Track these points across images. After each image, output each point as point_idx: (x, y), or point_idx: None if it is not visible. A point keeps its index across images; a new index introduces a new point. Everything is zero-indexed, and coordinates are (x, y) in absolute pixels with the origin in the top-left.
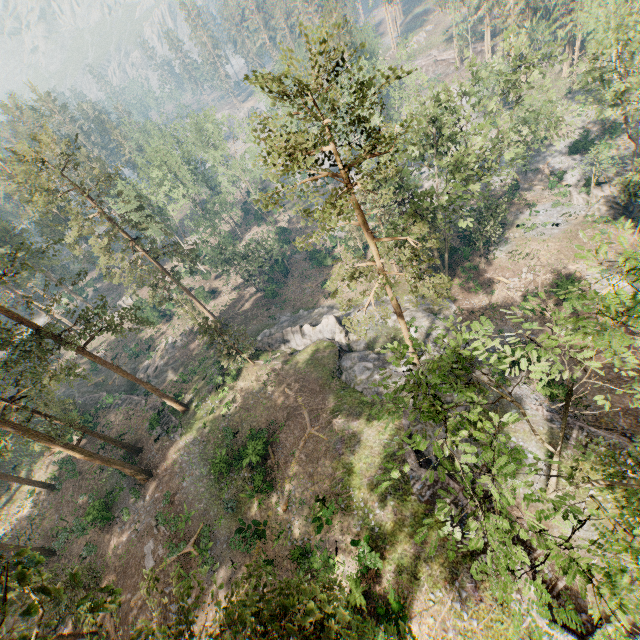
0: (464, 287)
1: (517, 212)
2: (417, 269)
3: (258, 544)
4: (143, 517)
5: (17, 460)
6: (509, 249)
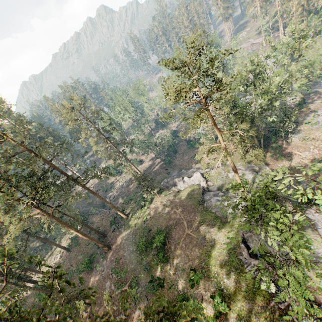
0: (273, 157)
1: (304, 115)
2: (244, 146)
3: (160, 290)
4: (105, 269)
5: (55, 236)
6: (300, 136)
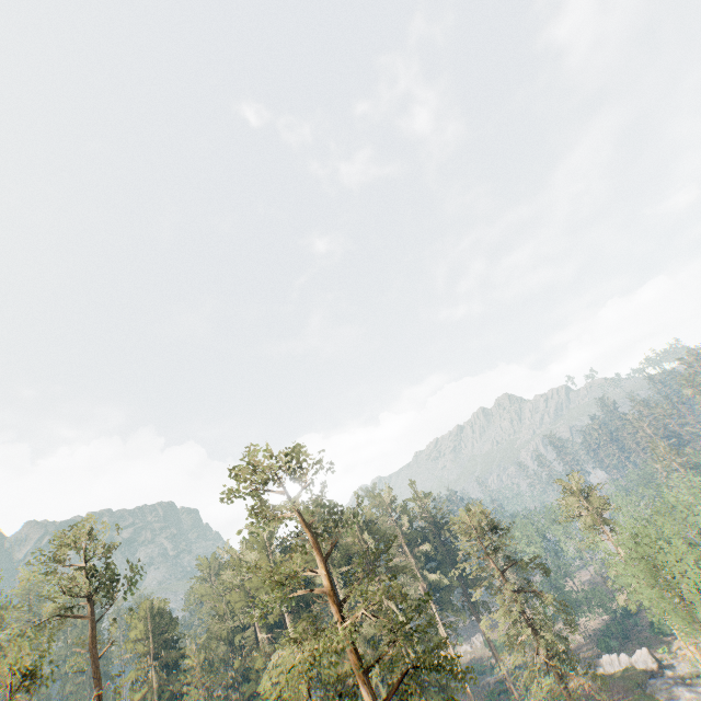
0: None
1: None
2: None
3: None
4: None
5: None
6: None
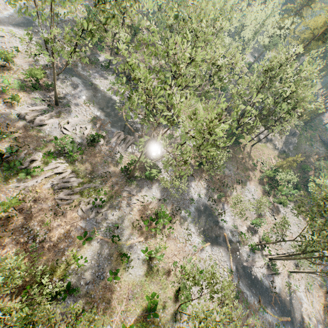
0: None
1: None
2: None
3: None
4: None
5: None
6: None
